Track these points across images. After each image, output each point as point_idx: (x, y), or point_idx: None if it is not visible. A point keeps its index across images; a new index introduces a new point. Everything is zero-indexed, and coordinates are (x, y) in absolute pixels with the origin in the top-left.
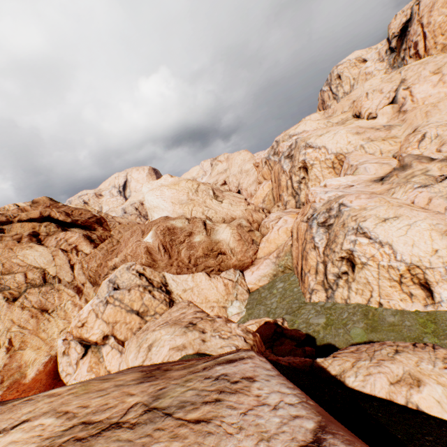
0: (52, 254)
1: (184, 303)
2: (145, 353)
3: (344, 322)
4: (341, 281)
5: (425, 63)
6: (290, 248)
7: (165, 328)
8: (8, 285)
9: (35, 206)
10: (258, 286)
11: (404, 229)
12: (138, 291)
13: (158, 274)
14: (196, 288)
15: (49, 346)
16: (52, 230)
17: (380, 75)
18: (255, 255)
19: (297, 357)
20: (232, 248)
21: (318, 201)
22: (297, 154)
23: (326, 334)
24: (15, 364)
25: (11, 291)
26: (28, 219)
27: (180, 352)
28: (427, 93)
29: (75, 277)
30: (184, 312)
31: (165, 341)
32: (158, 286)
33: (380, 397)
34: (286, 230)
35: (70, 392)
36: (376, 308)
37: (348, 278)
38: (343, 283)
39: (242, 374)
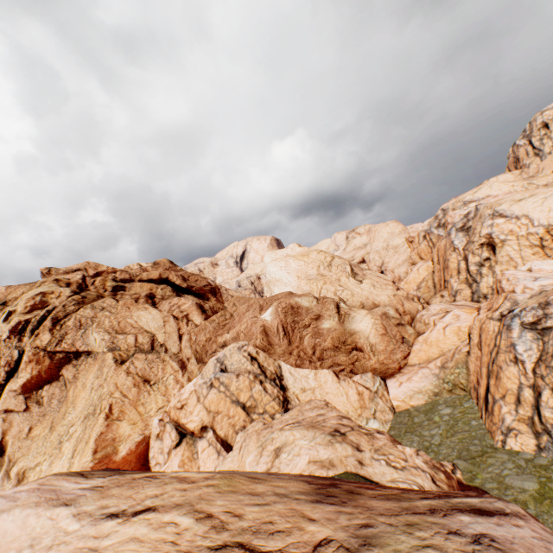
0: (164, 319)
1: (319, 401)
2: (270, 459)
3: None
4: None
5: None
6: (464, 358)
7: (298, 429)
8: (119, 345)
9: (155, 267)
10: (407, 404)
11: None
12: (247, 379)
13: (273, 362)
14: (319, 389)
15: (145, 424)
16: (167, 293)
17: None
18: (404, 360)
19: None
20: (373, 345)
21: (521, 291)
22: (478, 226)
23: (542, 513)
24: (110, 436)
25: (121, 352)
26: (147, 279)
27: (325, 470)
28: None
29: (182, 349)
30: (321, 413)
31: (301, 448)
32: (272, 377)
33: None
34: (457, 329)
35: (207, 482)
36: None
37: None
38: None
39: (527, 549)
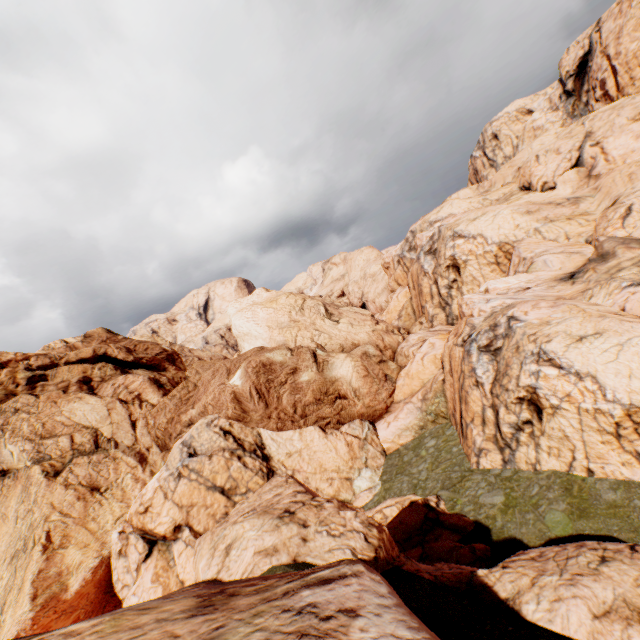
0: (108, 407)
1: (280, 478)
2: (221, 559)
3: (534, 501)
4: (524, 436)
5: (619, 108)
6: (441, 386)
7: (250, 519)
8: (49, 453)
9: (87, 341)
10: (397, 444)
11: (613, 351)
12: (223, 458)
13: (251, 432)
14: (306, 450)
15: (101, 543)
16: (109, 373)
17: (555, 130)
18: (390, 398)
19: (452, 565)
20: (356, 389)
21: (477, 314)
22: (443, 248)
23: (507, 522)
24: (54, 571)
25: (52, 462)
26: (78, 360)
27: (269, 558)
28: (627, 148)
29: (138, 439)
30: (279, 493)
31: (248, 541)
32: (251, 448)
33: (578, 639)
34: (433, 358)
35: (94, 629)
36: (584, 478)
37: (533, 430)
38: (527, 438)
39: (340, 604)
